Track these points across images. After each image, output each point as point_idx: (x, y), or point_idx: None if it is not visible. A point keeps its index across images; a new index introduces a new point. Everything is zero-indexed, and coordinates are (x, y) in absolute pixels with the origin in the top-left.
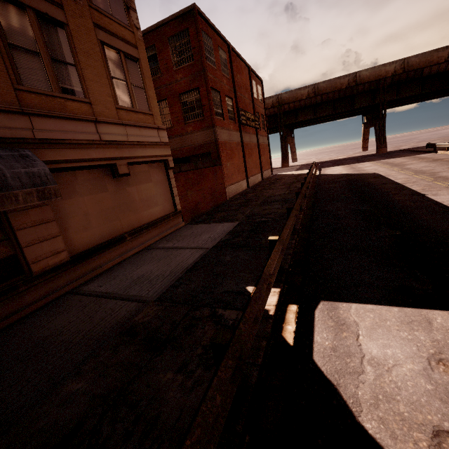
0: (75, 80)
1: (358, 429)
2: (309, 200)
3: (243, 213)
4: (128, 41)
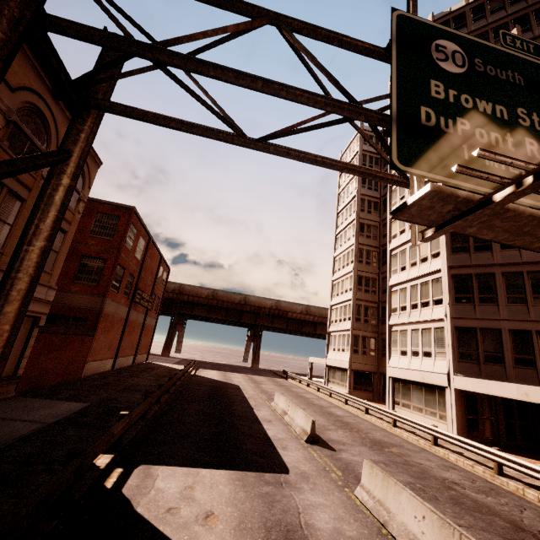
0: (4, 235)
1: (133, 511)
2: (171, 397)
3: (98, 396)
4: (67, 218)
